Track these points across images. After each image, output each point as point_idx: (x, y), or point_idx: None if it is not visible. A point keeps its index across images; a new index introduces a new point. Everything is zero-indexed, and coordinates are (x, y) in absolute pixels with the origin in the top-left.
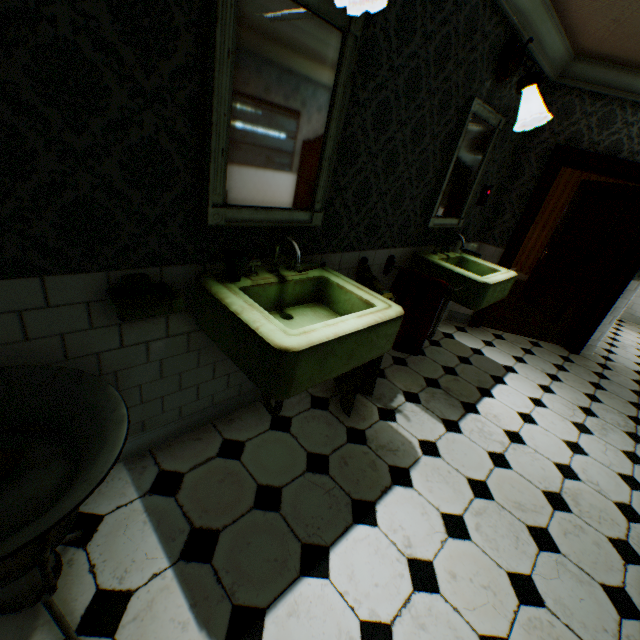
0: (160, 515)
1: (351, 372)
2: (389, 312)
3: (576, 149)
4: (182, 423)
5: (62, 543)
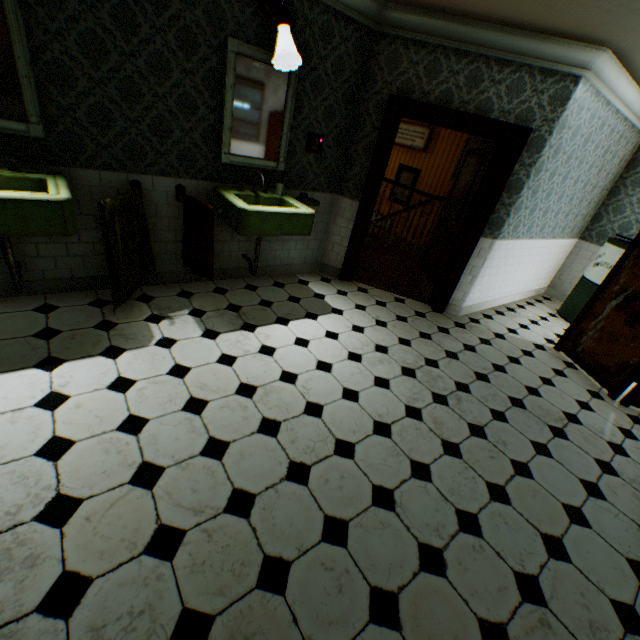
0: None
1: (113, 275)
2: (44, 196)
3: (406, 99)
4: None
5: None
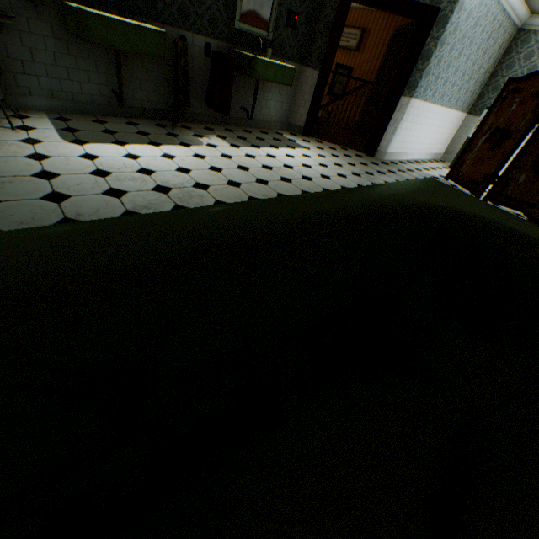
0: (56, 123)
1: (173, 103)
2: (154, 28)
3: None
4: (76, 106)
5: (13, 117)
